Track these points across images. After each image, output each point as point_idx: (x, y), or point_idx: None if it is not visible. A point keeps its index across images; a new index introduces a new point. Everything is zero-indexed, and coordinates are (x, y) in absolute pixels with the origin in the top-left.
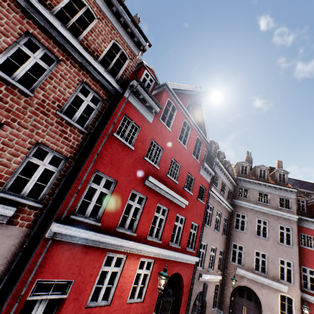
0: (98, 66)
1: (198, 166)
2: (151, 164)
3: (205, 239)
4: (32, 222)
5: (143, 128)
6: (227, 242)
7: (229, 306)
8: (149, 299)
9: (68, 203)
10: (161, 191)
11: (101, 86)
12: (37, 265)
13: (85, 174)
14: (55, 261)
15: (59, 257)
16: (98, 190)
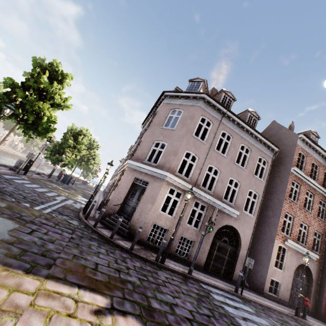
0: (325, 191)
1: None
2: None
3: None
4: (319, 261)
5: None
6: None
7: None
8: None
9: None
10: None
11: (325, 197)
12: None
13: None
14: None
15: None
16: None
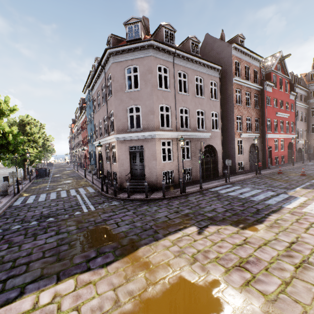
0: (256, 86)
1: (288, 95)
2: (275, 107)
3: (297, 127)
4: (260, 136)
5: (270, 96)
6: (307, 125)
7: (313, 151)
8: (285, 150)
9: (266, 129)
10: (280, 115)
11: (256, 91)
12: (267, 143)
13: (266, 121)
14: (268, 142)
15: (268, 141)
16: (268, 123)
